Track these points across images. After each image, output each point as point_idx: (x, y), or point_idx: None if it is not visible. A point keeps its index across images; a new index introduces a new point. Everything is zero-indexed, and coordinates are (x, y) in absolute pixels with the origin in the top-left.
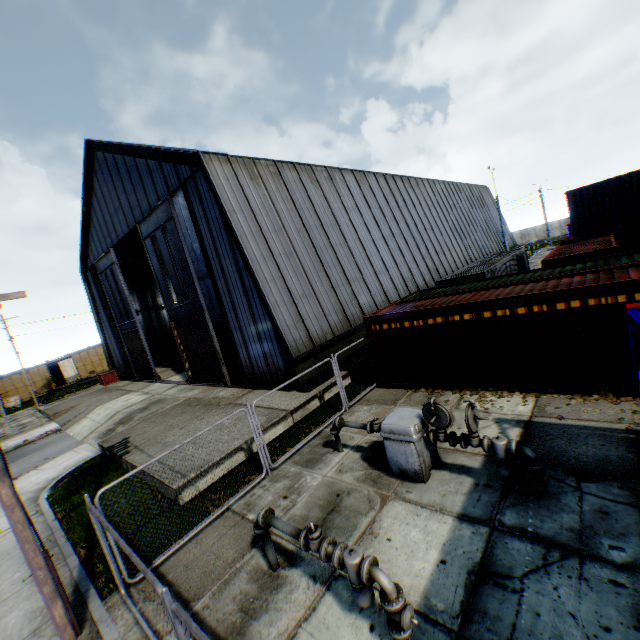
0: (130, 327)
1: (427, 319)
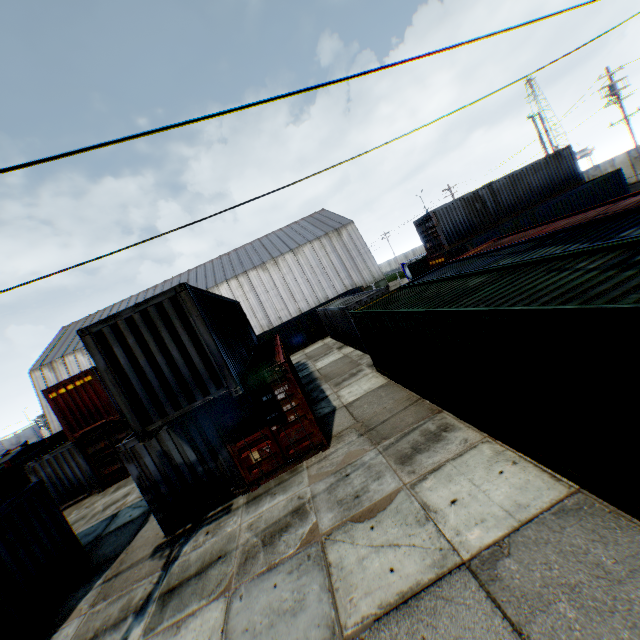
0: None
1: None
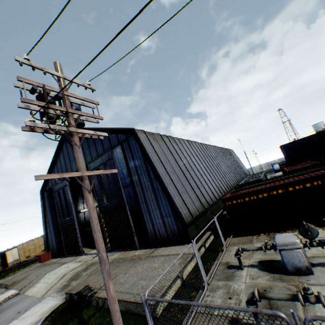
0: (68, 221)
1: (258, 195)
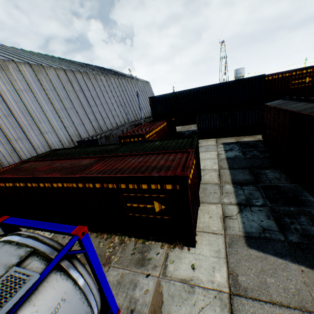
0: None
1: (6, 183)
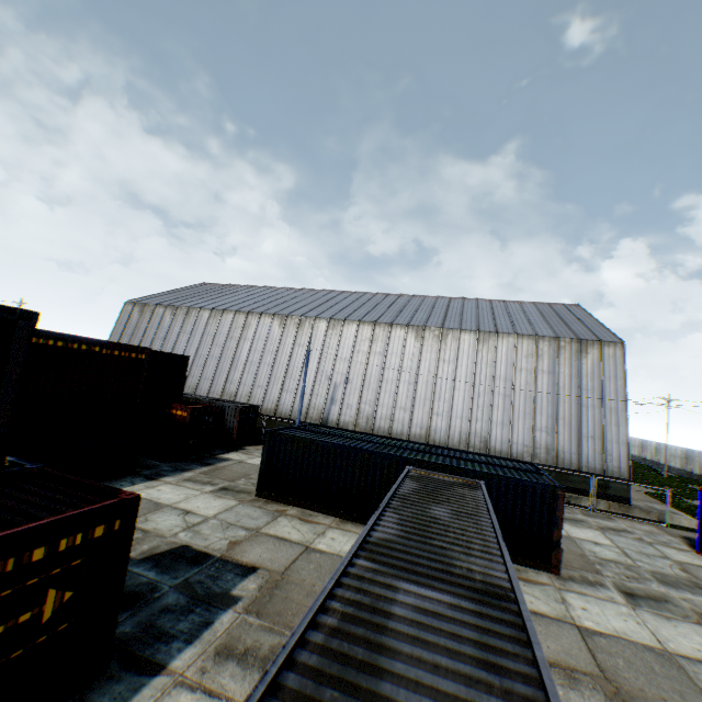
0: None
1: None
